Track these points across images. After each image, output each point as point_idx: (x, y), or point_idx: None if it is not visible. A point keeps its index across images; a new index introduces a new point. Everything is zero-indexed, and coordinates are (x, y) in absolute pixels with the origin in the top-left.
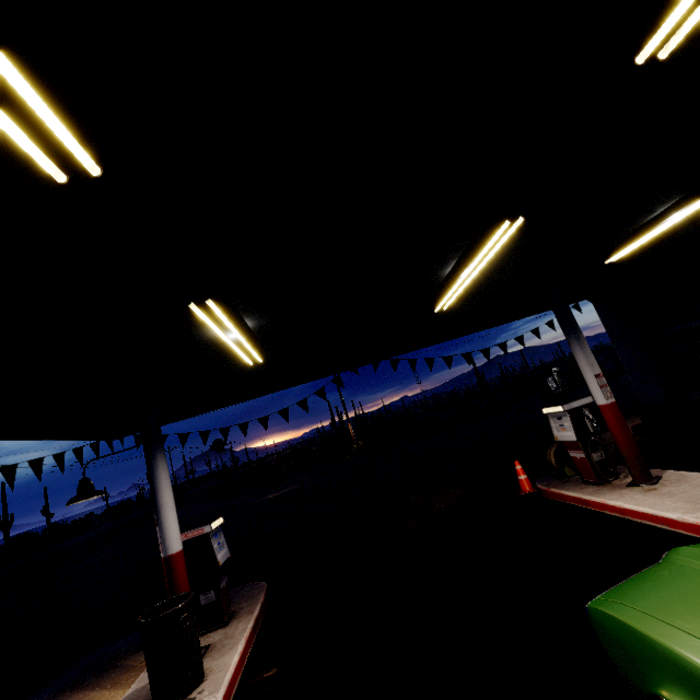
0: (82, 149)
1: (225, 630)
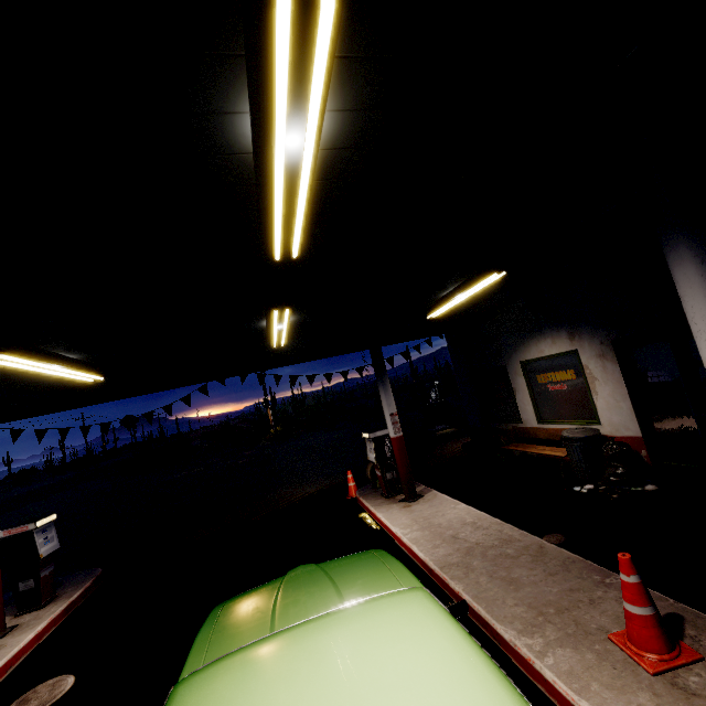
0: None
1: (39, 612)
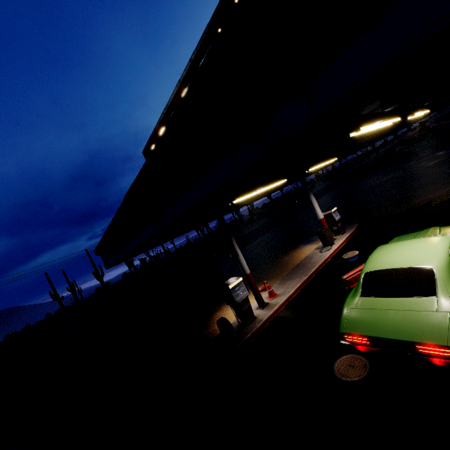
0: (284, 181)
1: (341, 236)
